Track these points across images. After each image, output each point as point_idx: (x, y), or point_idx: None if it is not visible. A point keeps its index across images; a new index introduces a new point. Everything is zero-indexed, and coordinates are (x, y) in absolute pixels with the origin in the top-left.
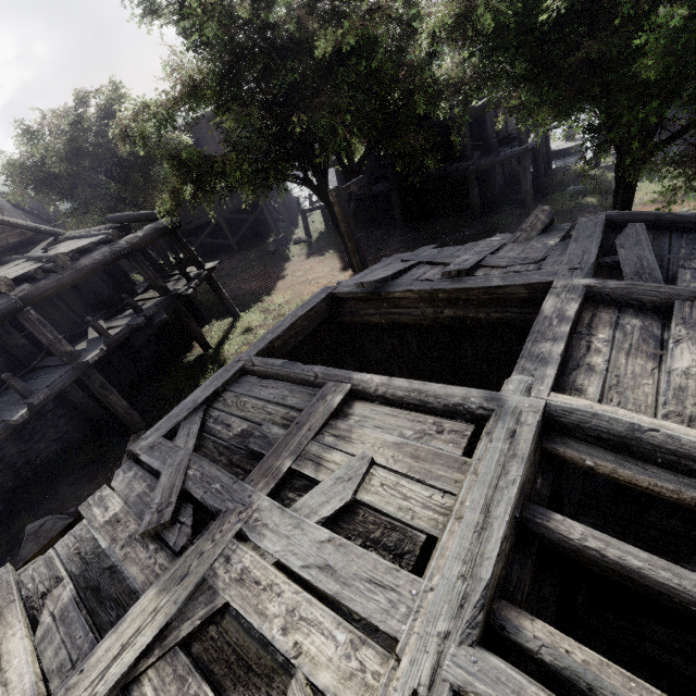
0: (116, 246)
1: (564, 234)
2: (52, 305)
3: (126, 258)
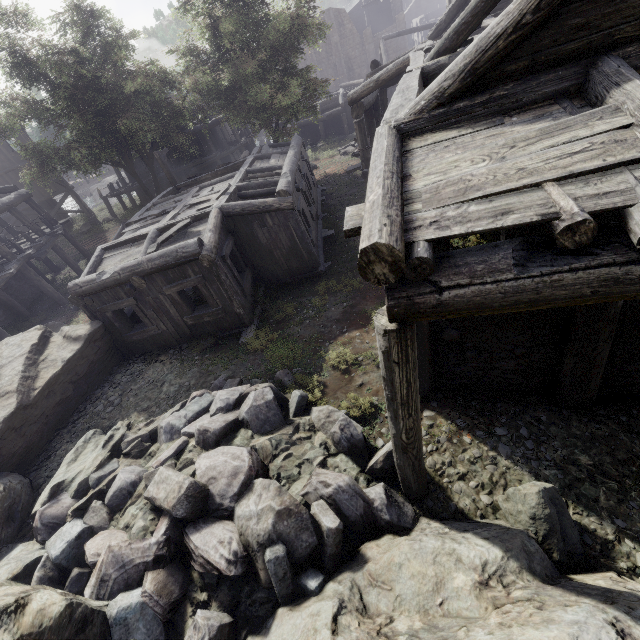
0: (3, 201)
1: None
2: None
3: (9, 211)
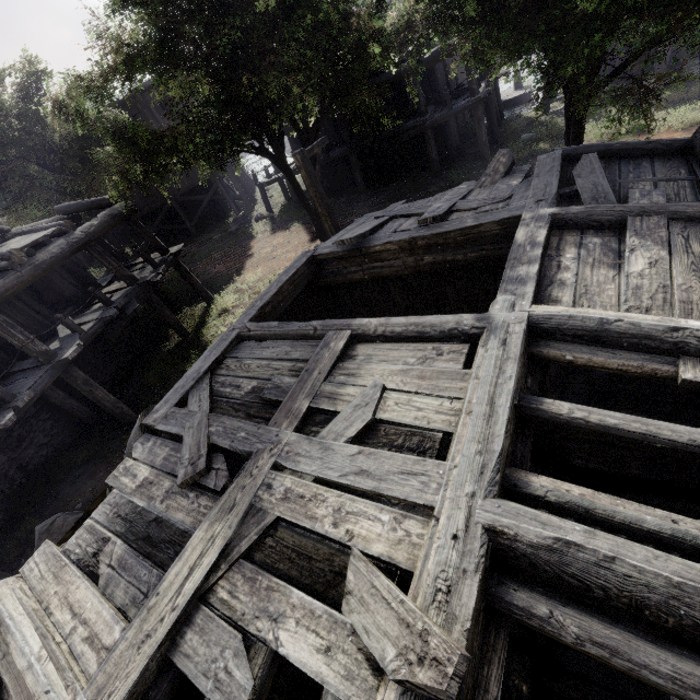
0: (72, 237)
1: (526, 174)
2: (13, 307)
3: (85, 249)
